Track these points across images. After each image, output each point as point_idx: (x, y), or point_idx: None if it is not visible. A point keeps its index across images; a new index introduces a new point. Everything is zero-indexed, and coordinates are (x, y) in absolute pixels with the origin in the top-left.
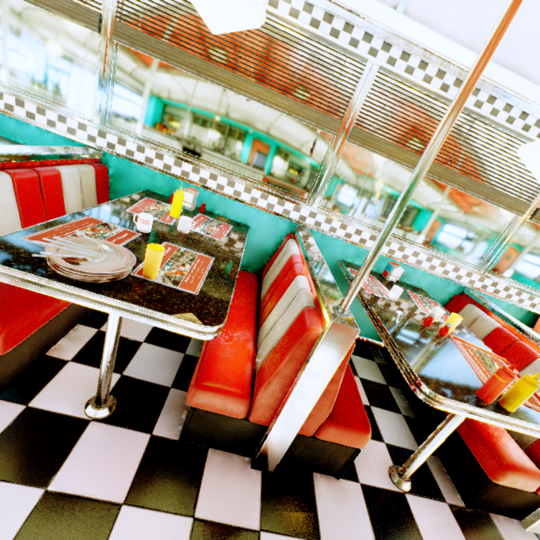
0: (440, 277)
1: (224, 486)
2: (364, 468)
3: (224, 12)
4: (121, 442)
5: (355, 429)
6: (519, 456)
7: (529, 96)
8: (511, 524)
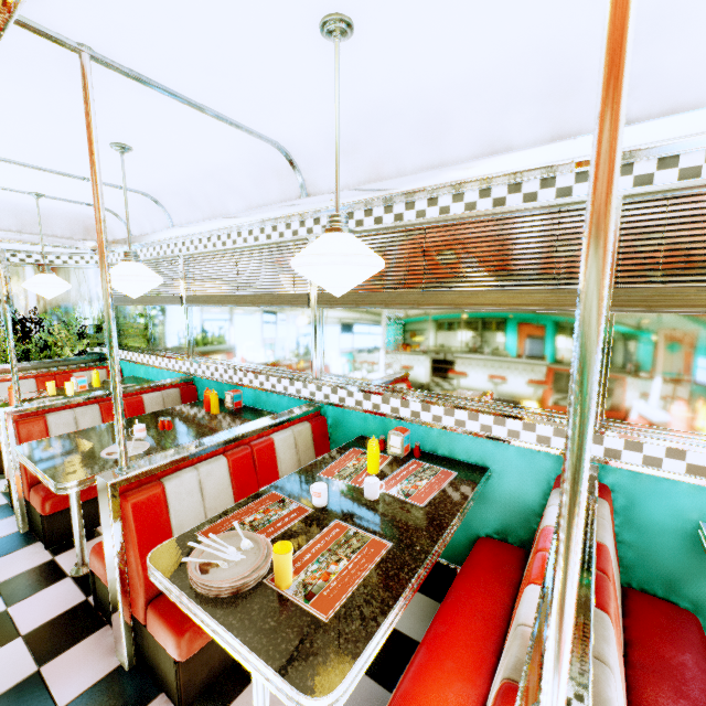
0: None
1: None
2: None
3: (333, 281)
4: None
5: None
6: None
7: None
8: None
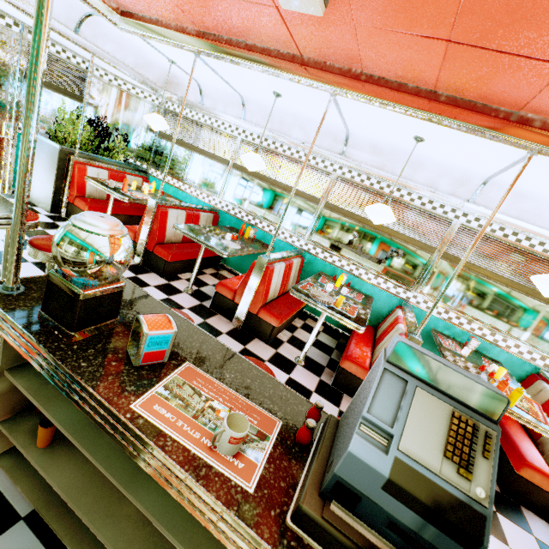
0: (515, 355)
1: None
2: None
3: (380, 221)
4: (309, 375)
5: None
6: (541, 465)
7: None
8: (539, 519)
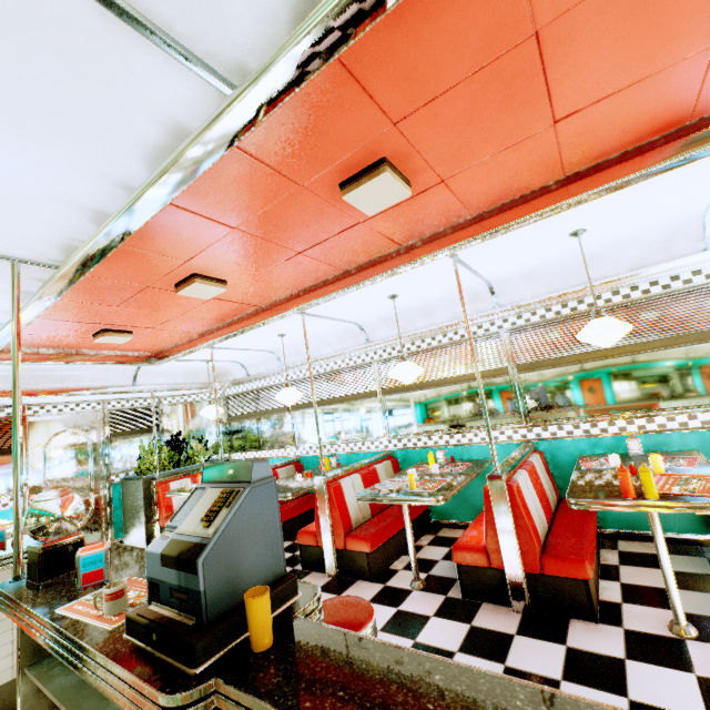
0: (702, 430)
1: (491, 617)
2: (633, 622)
3: (407, 378)
4: (430, 597)
5: (568, 559)
6: None
7: (616, 283)
8: None
